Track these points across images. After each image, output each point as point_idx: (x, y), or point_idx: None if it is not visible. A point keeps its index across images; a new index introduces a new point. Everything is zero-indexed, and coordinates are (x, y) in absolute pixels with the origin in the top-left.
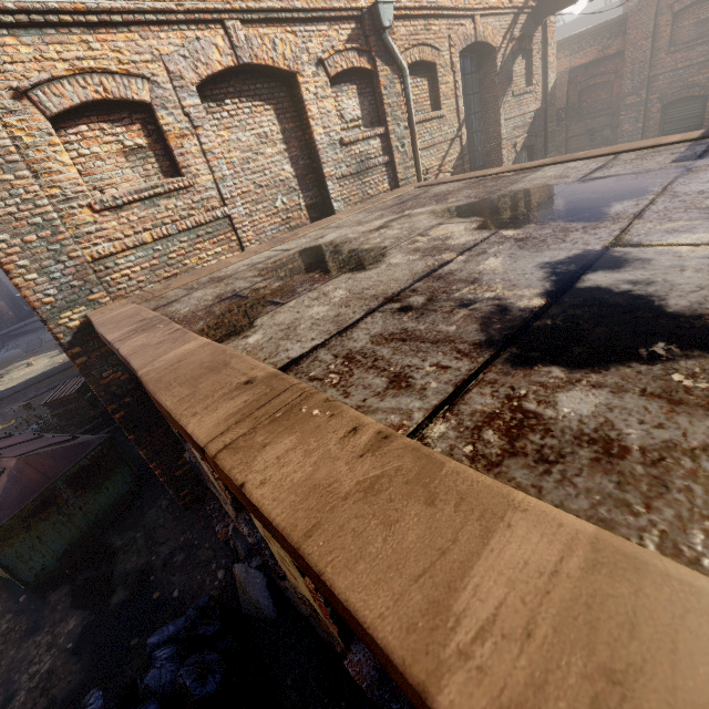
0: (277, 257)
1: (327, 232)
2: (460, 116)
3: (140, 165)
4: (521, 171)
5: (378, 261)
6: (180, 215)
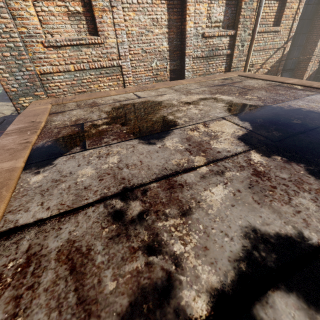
0: (129, 101)
1: (168, 91)
2: (290, 34)
3: (76, 24)
4: (309, 88)
5: (160, 138)
6: (92, 59)
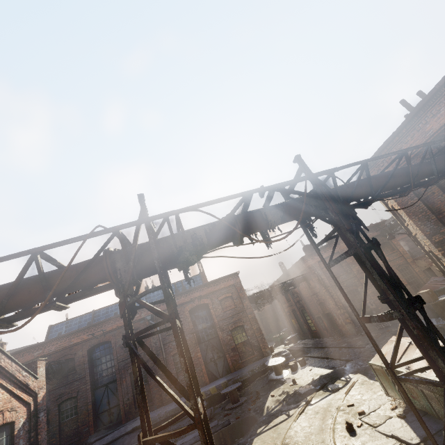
0: None
1: None
2: None
3: None
4: None
5: None
6: None
